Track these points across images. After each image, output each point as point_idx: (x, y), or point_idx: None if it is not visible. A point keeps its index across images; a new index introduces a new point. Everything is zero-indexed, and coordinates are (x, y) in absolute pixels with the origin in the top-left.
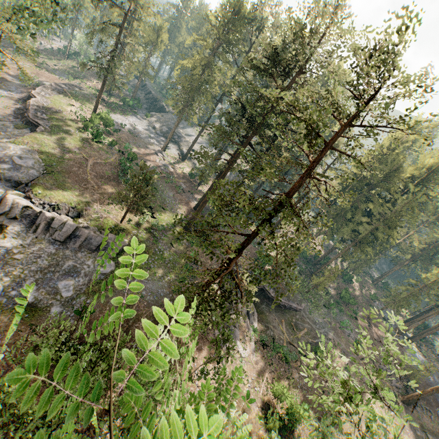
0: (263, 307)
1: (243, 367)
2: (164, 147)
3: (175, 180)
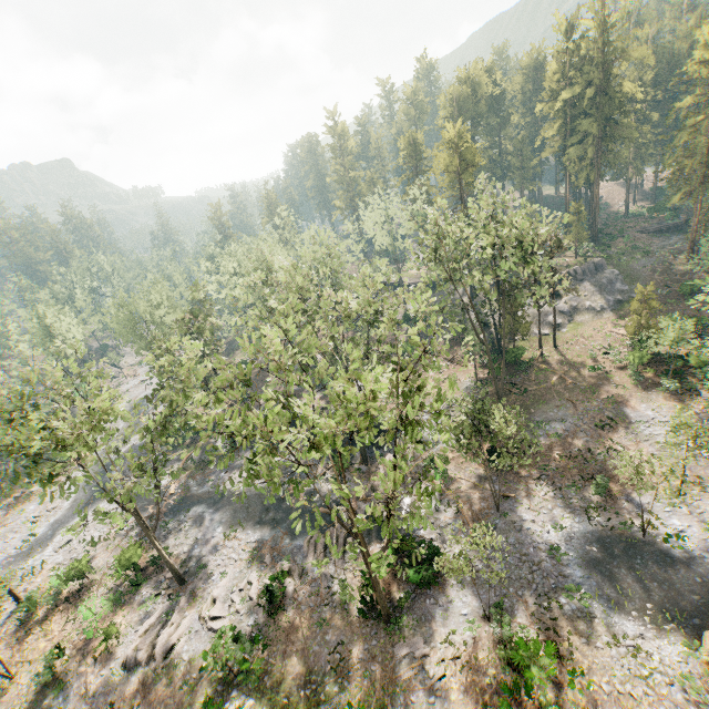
0: None
1: None
2: None
3: None
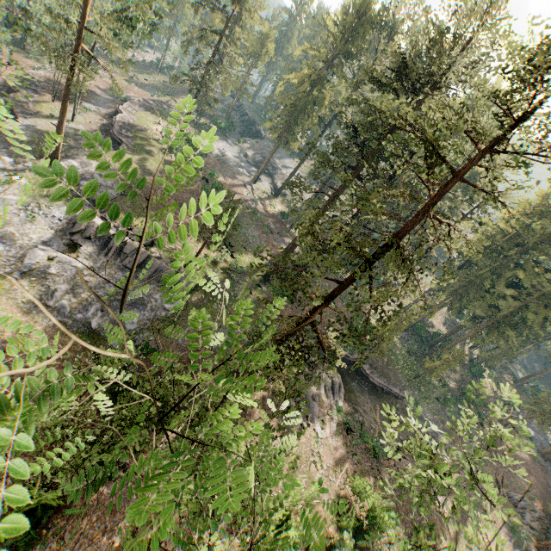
0: (353, 385)
1: (319, 449)
2: (255, 178)
3: (263, 218)
